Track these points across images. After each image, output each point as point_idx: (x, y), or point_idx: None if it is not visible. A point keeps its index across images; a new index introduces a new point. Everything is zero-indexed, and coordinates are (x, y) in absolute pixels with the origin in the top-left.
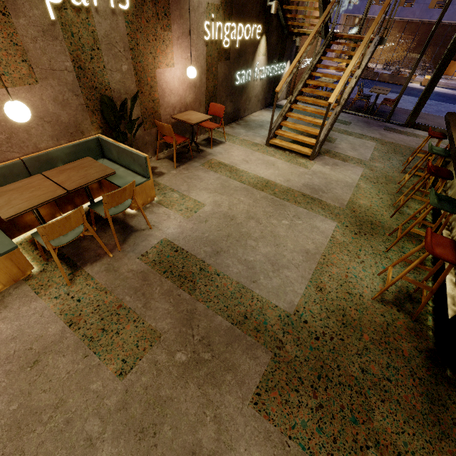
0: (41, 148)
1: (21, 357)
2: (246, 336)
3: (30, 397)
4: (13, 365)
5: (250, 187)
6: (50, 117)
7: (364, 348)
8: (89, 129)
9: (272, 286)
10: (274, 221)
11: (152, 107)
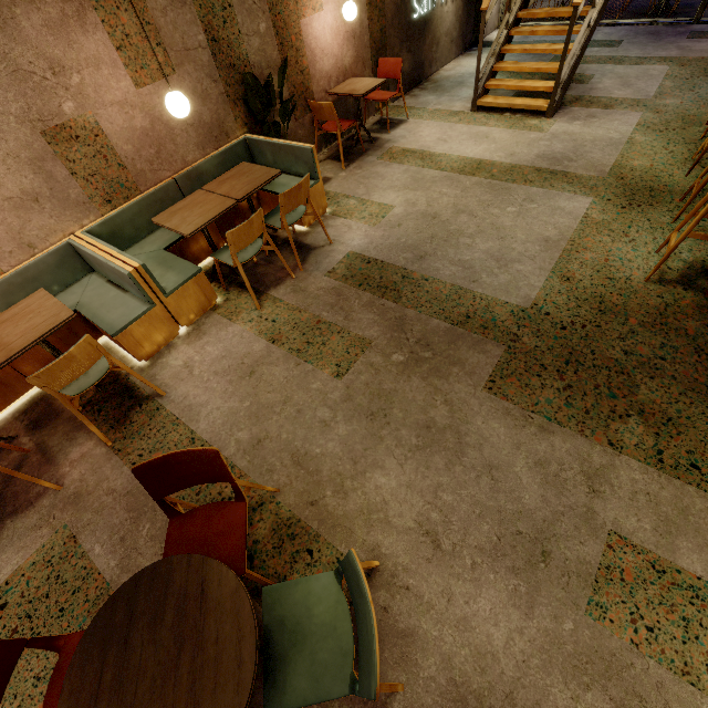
0: (189, 162)
1: (236, 370)
2: (471, 334)
3: (258, 397)
4: (233, 376)
5: (454, 173)
6: (193, 117)
7: (629, 331)
8: (233, 128)
9: (499, 283)
10: (495, 211)
11: (301, 83)
